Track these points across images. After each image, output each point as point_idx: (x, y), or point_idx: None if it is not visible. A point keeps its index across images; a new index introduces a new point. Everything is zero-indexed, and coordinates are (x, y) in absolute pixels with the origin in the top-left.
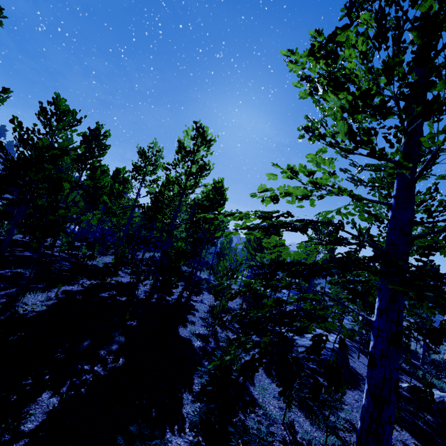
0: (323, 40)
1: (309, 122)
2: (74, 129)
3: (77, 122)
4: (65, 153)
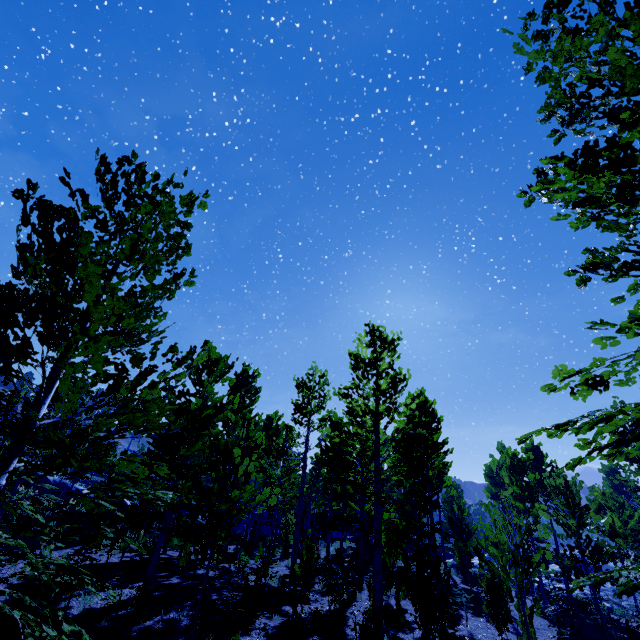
0: (567, 162)
1: (595, 255)
2: (226, 378)
3: (229, 369)
4: (219, 410)
